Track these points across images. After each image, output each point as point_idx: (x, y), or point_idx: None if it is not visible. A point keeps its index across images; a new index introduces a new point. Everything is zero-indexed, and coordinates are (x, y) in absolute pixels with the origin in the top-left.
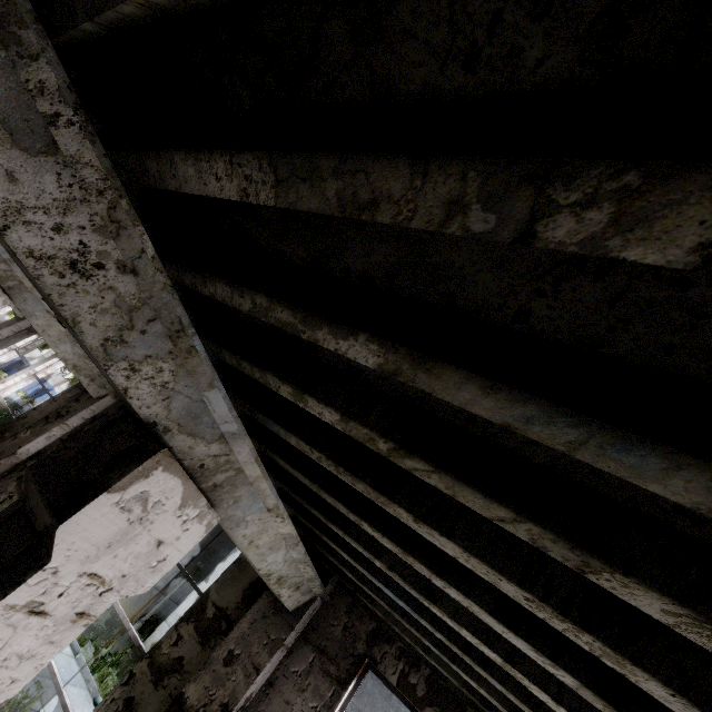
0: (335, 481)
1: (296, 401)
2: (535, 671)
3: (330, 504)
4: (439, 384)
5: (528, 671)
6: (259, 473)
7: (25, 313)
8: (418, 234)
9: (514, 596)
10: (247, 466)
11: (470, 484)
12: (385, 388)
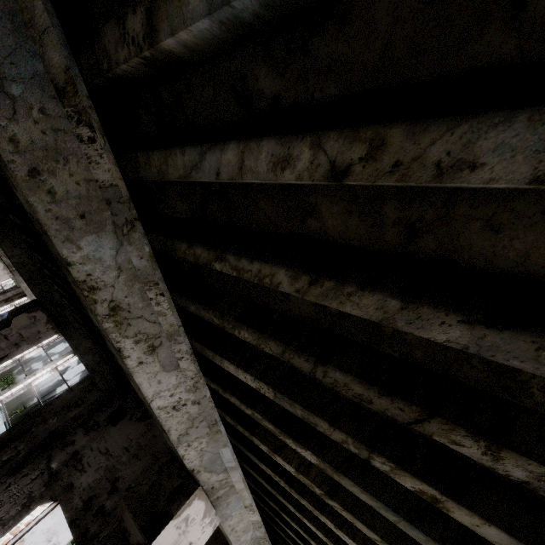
0: None
1: None
2: None
3: None
4: None
5: None
6: None
7: None
8: None
9: None
10: None
11: None
12: None
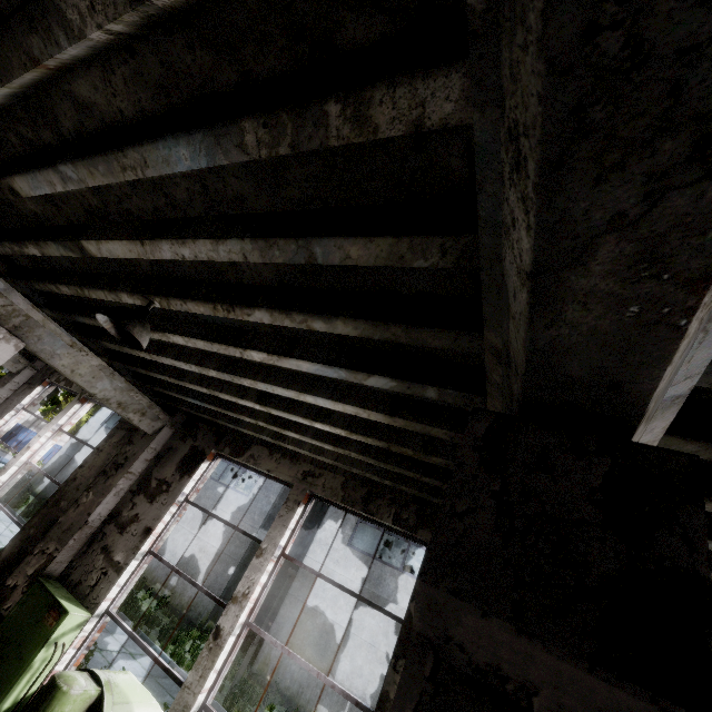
0: None
1: None
2: None
3: None
4: None
5: None
6: None
7: (43, 355)
8: None
9: None
10: None
11: None
12: None
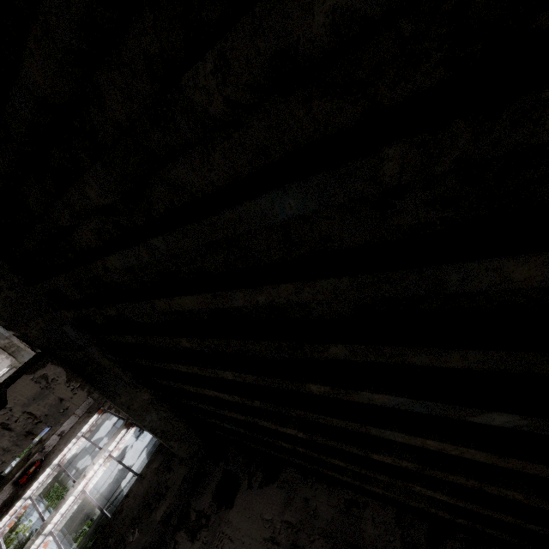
0: None
1: None
2: None
3: None
4: None
5: None
6: (24, 346)
7: None
8: None
9: None
10: (20, 345)
11: None
12: None
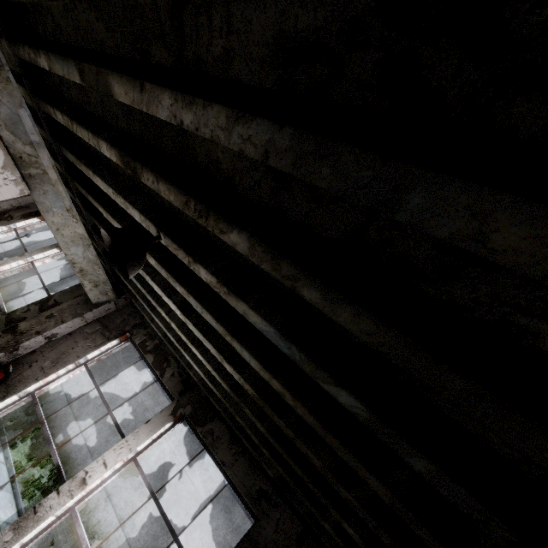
0: (94, 189)
1: (56, 117)
2: (150, 271)
3: (103, 217)
4: (54, 65)
5: (147, 271)
6: (57, 177)
7: None
8: (50, 7)
9: (113, 197)
10: (49, 170)
11: (80, 124)
12: (78, 103)
